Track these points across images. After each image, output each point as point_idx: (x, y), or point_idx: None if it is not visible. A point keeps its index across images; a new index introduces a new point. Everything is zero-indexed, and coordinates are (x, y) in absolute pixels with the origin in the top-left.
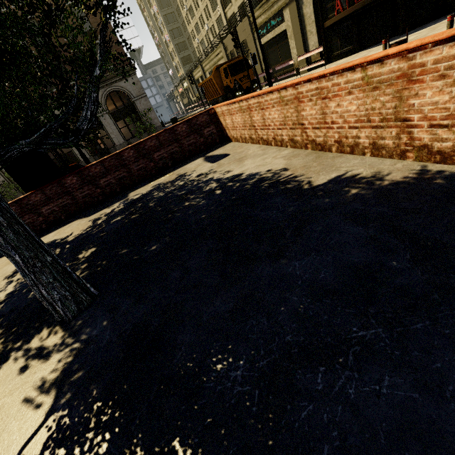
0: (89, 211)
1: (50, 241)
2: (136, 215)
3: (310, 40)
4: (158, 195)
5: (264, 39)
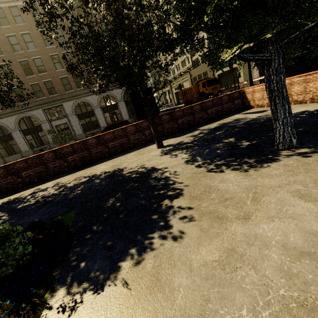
0: (172, 136)
1: (164, 145)
2: (238, 129)
3: (253, 73)
4: (238, 124)
5: (220, 71)
